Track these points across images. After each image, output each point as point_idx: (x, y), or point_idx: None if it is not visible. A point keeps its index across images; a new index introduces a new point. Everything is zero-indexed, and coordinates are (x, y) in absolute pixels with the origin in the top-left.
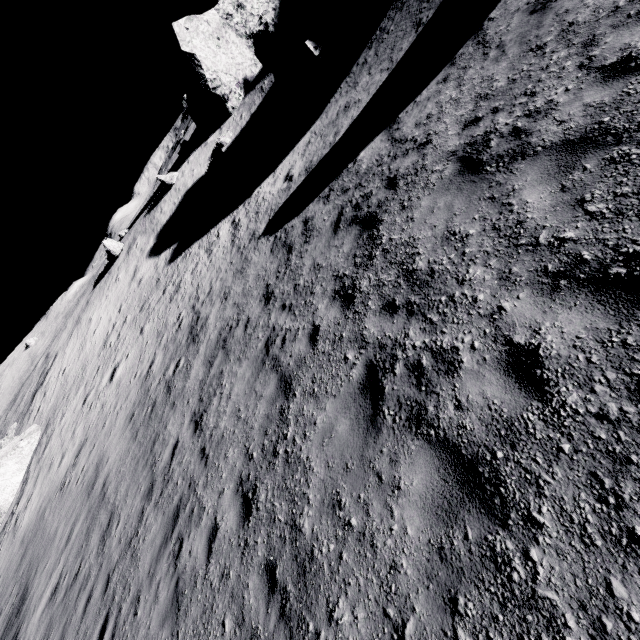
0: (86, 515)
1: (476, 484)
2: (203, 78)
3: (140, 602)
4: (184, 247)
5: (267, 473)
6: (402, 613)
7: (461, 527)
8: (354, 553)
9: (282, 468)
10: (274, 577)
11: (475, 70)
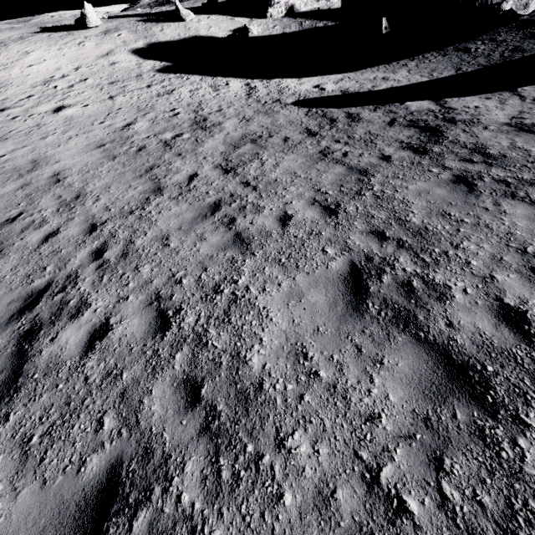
0: (21, 186)
1: None
2: None
3: (171, 240)
4: (180, 71)
5: (353, 200)
6: (522, 245)
7: None
8: (471, 229)
9: (373, 200)
10: (384, 235)
11: (515, 102)
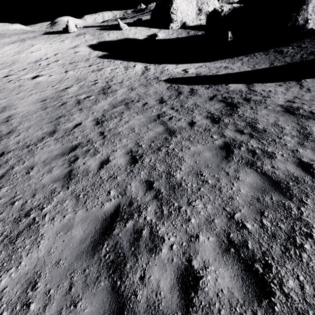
0: None
1: (279, 187)
2: (171, 4)
3: (33, 169)
4: (111, 57)
5: (152, 154)
6: (234, 210)
7: (269, 196)
8: (208, 190)
9: (163, 155)
10: (152, 185)
11: (295, 89)
